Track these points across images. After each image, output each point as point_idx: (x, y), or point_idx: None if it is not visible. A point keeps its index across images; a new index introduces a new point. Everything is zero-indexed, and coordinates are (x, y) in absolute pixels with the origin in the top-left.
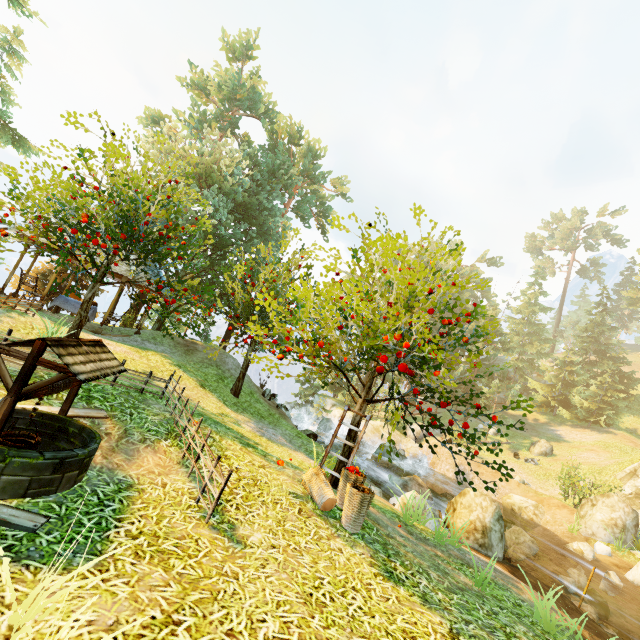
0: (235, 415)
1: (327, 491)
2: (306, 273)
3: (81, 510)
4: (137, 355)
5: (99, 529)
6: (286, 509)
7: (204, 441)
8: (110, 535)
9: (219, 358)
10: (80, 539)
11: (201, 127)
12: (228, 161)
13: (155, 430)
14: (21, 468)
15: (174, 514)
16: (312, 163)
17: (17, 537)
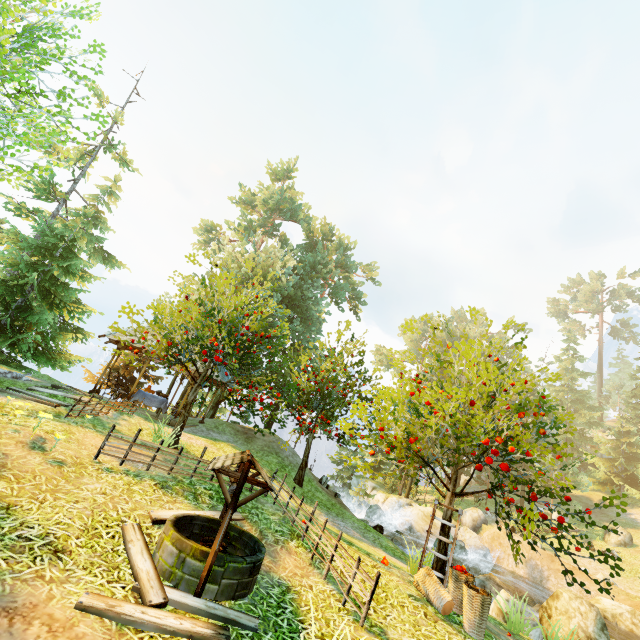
0: (308, 507)
1: (444, 593)
2: (359, 360)
3: (271, 612)
4: (214, 448)
5: (294, 630)
6: (413, 612)
7: (337, 542)
8: (305, 636)
9: (276, 445)
10: (343, 633)
11: (248, 232)
12: (280, 264)
13: (280, 530)
14: (233, 572)
15: (333, 617)
16: (343, 254)
17: (250, 636)
